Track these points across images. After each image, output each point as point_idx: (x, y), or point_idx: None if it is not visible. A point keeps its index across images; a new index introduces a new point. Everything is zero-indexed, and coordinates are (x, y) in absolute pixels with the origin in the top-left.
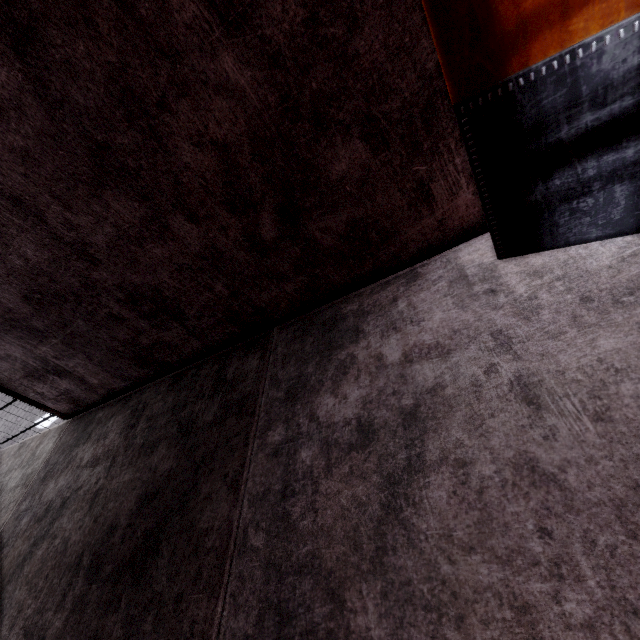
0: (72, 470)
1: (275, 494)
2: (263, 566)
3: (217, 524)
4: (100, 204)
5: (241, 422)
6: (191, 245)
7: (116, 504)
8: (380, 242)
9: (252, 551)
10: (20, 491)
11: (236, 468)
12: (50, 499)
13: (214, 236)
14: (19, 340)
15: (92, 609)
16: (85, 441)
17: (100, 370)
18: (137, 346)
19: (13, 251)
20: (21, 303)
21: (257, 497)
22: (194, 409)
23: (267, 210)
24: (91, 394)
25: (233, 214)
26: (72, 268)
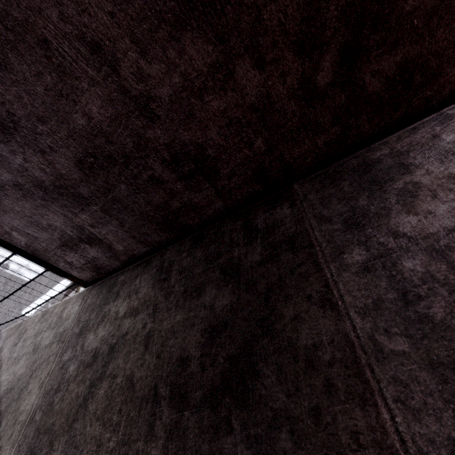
0: (110, 322)
1: (393, 302)
2: (426, 367)
3: (326, 338)
4: (176, 49)
5: (300, 254)
6: (248, 95)
7: (177, 340)
8: (420, 86)
9: (397, 355)
10: (57, 346)
11: (319, 289)
12: (94, 347)
13: (272, 84)
14: (63, 209)
15: (195, 434)
16: (114, 299)
17: (127, 236)
18: (167, 210)
19: (79, 109)
20: (73, 168)
21: (367, 308)
22: (232, 255)
23: (331, 51)
24: (113, 261)
25: (298, 57)
26: (130, 126)
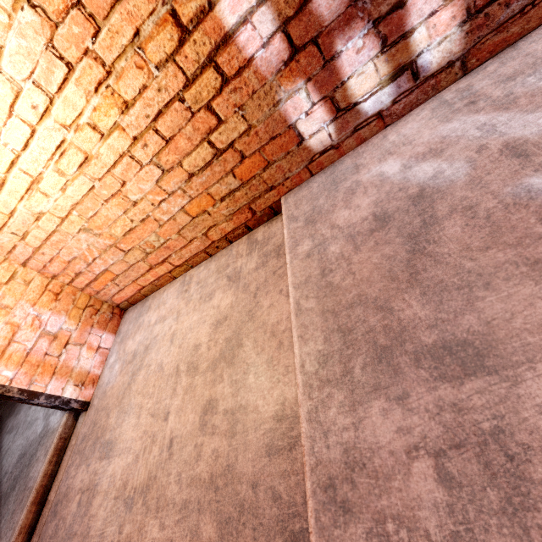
0: None
1: None
2: None
3: None
4: None
5: None
6: None
7: None
8: None
9: None
10: None
11: None
12: None
13: None
14: None
15: None
16: None
17: None
18: None
19: None
20: None
21: None
22: None
23: None
24: None
25: None
26: None
